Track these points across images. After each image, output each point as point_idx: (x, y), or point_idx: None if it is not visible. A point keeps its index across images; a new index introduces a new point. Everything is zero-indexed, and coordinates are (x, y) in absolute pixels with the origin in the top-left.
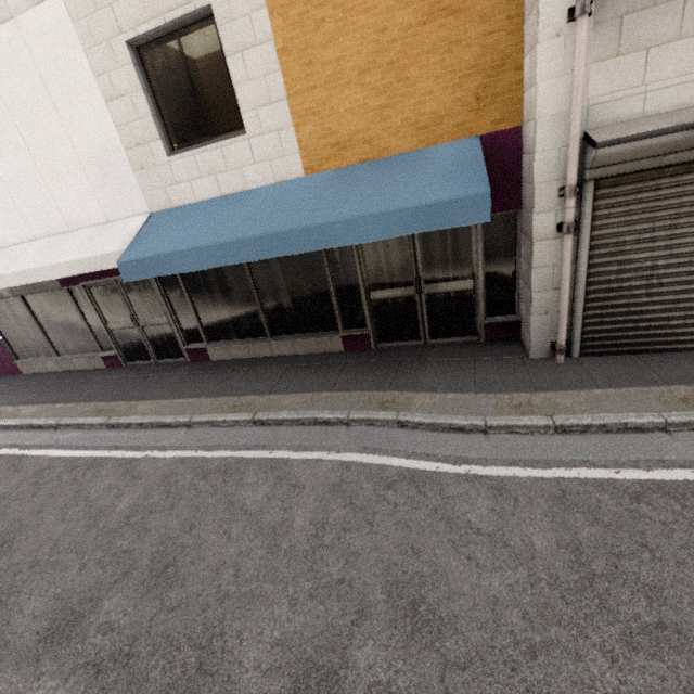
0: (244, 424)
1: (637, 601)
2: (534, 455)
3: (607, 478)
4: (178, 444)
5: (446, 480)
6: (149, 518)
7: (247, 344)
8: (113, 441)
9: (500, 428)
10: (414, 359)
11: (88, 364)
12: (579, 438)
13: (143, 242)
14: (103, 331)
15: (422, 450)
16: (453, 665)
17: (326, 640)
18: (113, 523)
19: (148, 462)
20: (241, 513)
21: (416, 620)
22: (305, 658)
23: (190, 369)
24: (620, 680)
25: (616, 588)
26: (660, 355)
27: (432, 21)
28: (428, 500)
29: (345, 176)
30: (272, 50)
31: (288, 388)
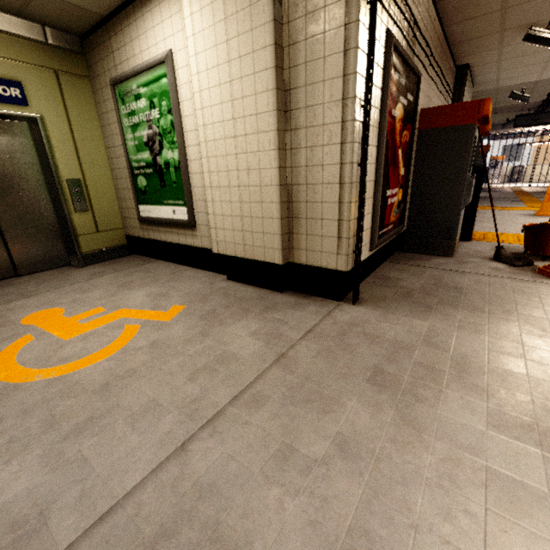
0: None
1: None
2: None
3: None
4: None
5: None
6: None
7: None
8: None
9: None
10: None
11: None
12: None
13: None
14: None
15: None
16: None
17: None
18: None
19: None
20: None
21: None
22: None
23: None
24: None
25: None
26: None
27: None
28: None
29: None
30: (532, 151)
31: None
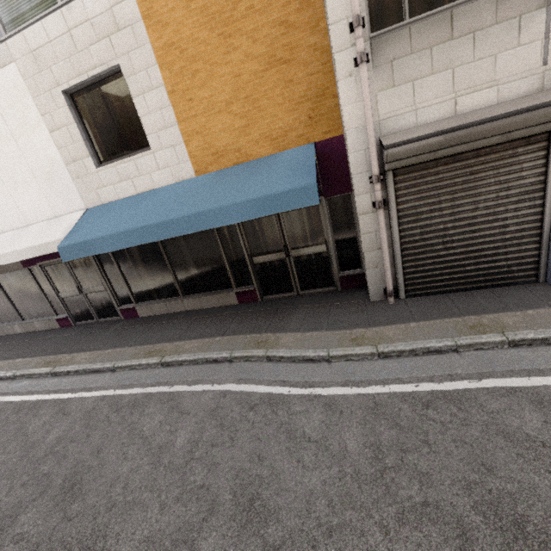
0: (154, 366)
1: (412, 485)
2: (360, 377)
3: (409, 391)
4: (102, 385)
5: (293, 401)
6: (68, 447)
7: (166, 302)
8: (54, 386)
9: (339, 357)
10: (288, 307)
11: (46, 326)
12: (395, 361)
13: (78, 231)
14: (57, 299)
15: (281, 378)
16: (271, 547)
17: (182, 534)
18: (41, 452)
19: (77, 401)
20: (138, 437)
21: (251, 513)
22: (163, 550)
23: (122, 324)
24: (389, 549)
25: (399, 476)
26: (463, 293)
27: (271, 68)
28: (278, 417)
29: (222, 175)
30: (164, 92)
31: (192, 335)
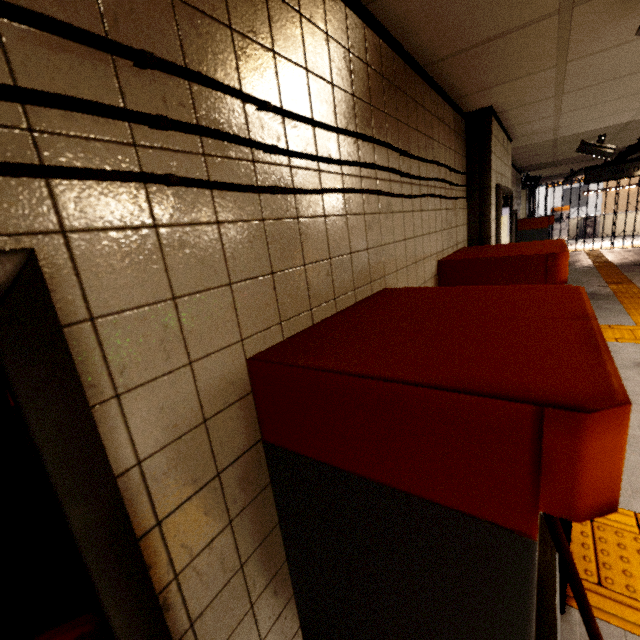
0: None
1: None
2: None
3: None
4: None
5: None
6: None
7: None
8: None
9: None
10: None
11: None
12: None
13: None
14: None
15: None
16: None
17: None
18: None
19: None
20: None
21: None
22: None
23: None
24: None
25: None
26: None
27: None
28: None
29: None
30: (601, 193)
31: None
